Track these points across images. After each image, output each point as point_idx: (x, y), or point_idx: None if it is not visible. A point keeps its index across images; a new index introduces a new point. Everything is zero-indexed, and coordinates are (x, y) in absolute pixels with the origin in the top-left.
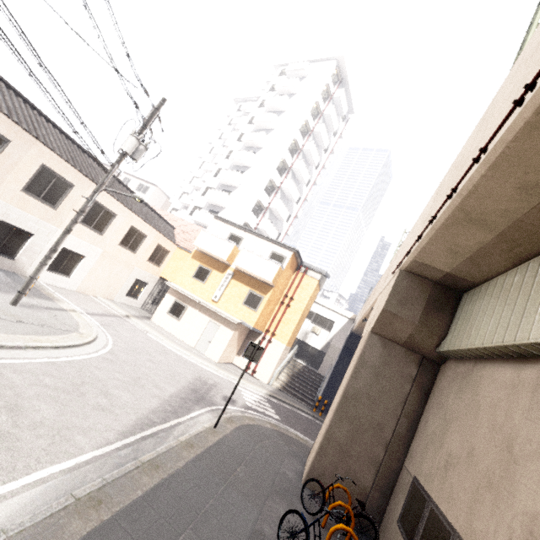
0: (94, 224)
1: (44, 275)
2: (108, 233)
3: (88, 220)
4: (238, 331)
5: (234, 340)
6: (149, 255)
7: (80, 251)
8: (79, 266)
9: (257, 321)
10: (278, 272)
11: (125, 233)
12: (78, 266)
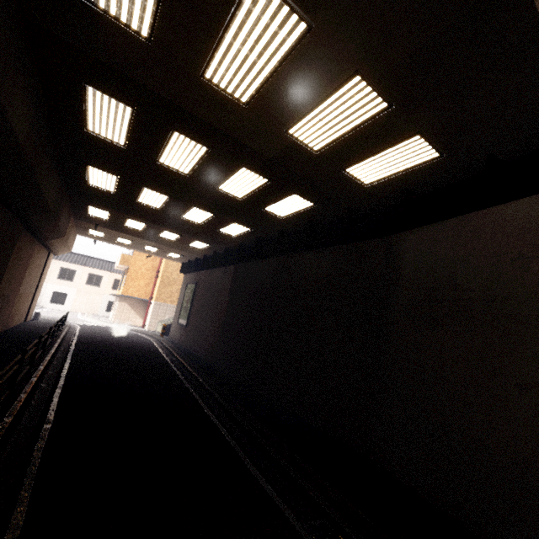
0: (66, 278)
1: (49, 305)
2: (76, 280)
3: (62, 277)
4: (126, 302)
5: (126, 309)
6: (111, 286)
7: (64, 291)
8: (67, 299)
9: (126, 290)
10: (122, 257)
11: (87, 278)
12: (66, 299)
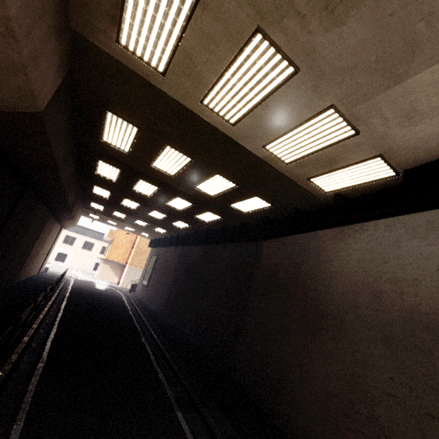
0: (68, 243)
1: (54, 262)
2: (75, 245)
3: (66, 242)
4: (108, 265)
5: (107, 269)
6: (100, 251)
7: (65, 253)
8: (66, 258)
9: (109, 256)
10: (110, 232)
11: (83, 244)
12: (66, 258)
